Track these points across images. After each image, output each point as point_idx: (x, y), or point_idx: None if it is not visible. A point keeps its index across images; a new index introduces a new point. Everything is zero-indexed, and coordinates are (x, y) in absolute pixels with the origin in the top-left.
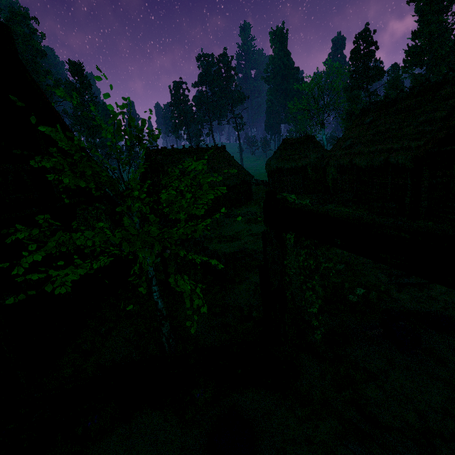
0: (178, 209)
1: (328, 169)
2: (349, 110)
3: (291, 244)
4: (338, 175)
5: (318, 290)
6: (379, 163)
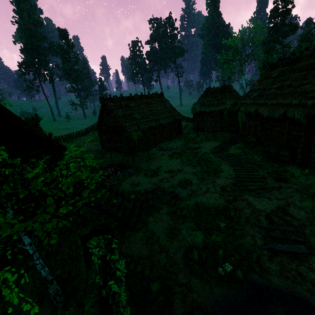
0: (68, 184)
1: (239, 114)
2: (265, 60)
3: (194, 186)
4: (246, 120)
5: (195, 253)
6: (279, 115)
